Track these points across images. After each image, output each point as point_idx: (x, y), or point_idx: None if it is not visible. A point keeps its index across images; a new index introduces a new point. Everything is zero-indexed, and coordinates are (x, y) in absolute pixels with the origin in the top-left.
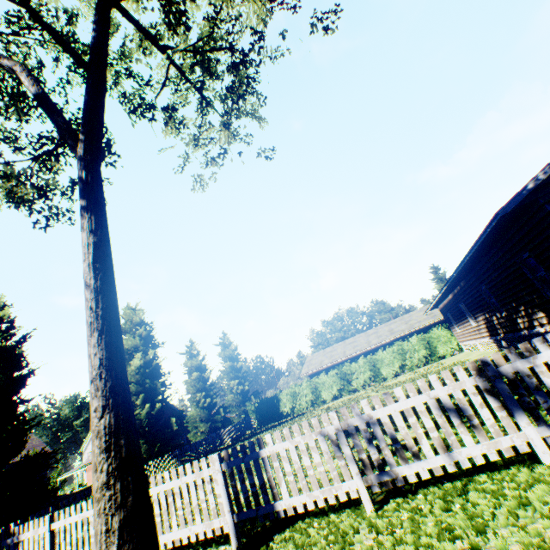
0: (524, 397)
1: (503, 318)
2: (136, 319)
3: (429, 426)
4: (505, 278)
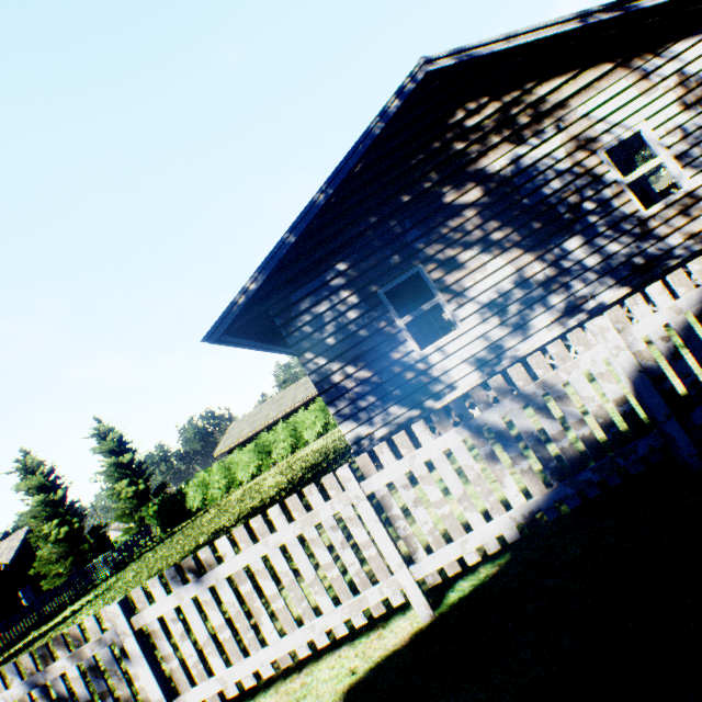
0: None
1: None
2: None
3: None
4: None
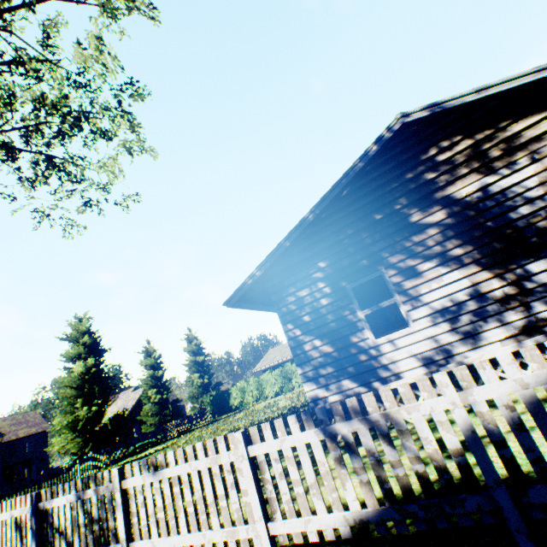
0: (46, 529)
1: None
2: (82, 328)
3: (9, 537)
4: None
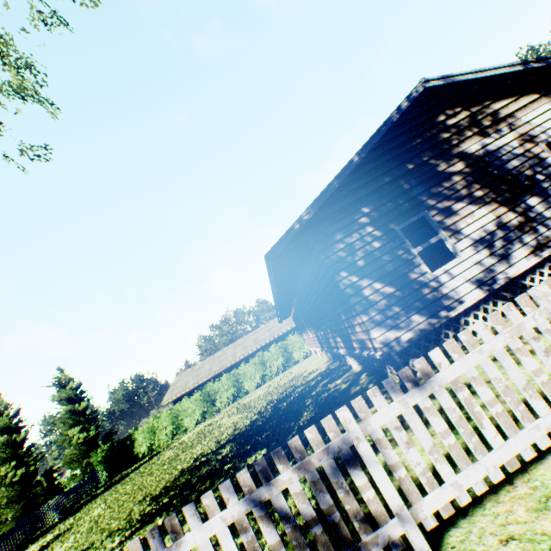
0: None
1: (323, 335)
2: None
3: None
4: (314, 303)
